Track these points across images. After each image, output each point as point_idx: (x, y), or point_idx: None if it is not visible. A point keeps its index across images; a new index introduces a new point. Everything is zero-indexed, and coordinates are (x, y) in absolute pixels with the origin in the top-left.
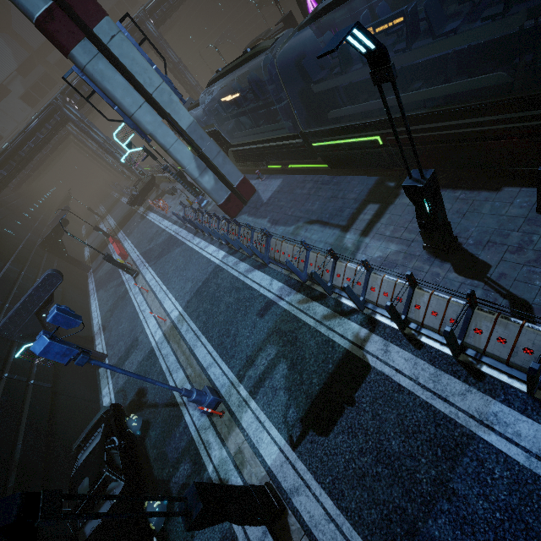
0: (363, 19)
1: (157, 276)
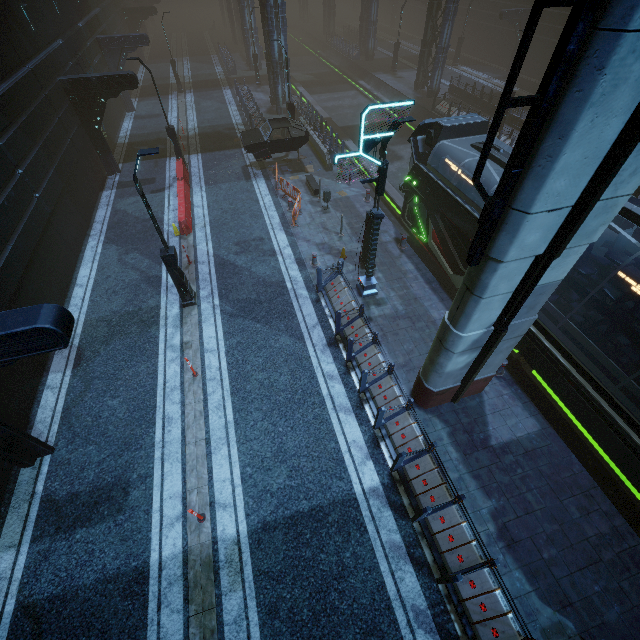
0: None
1: (226, 359)
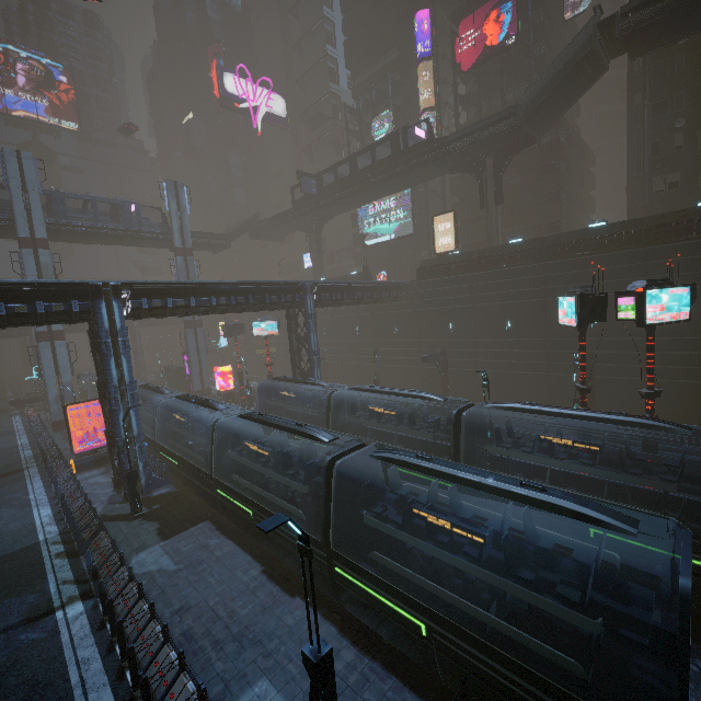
0: None
1: None
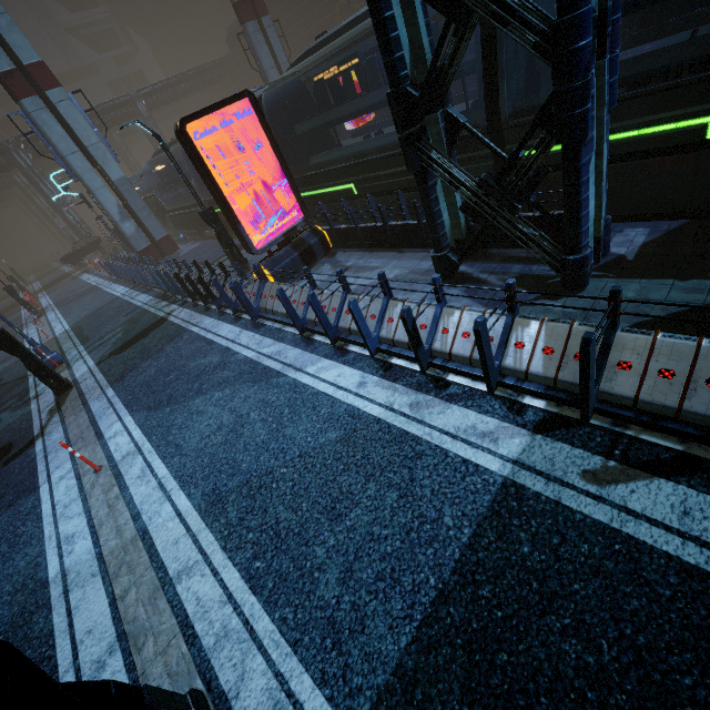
0: None
1: (60, 314)
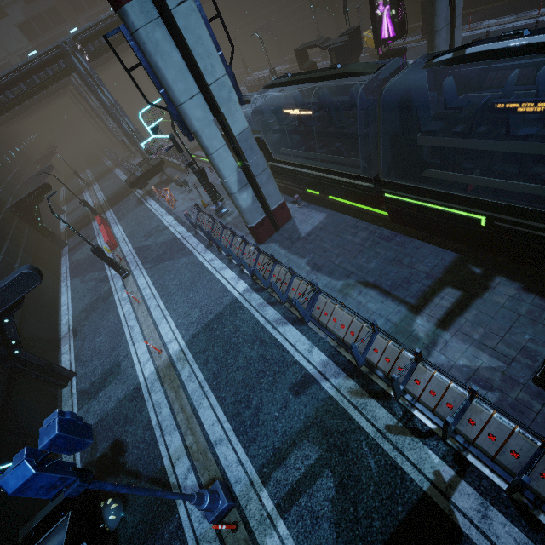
0: (511, 79)
1: (153, 286)
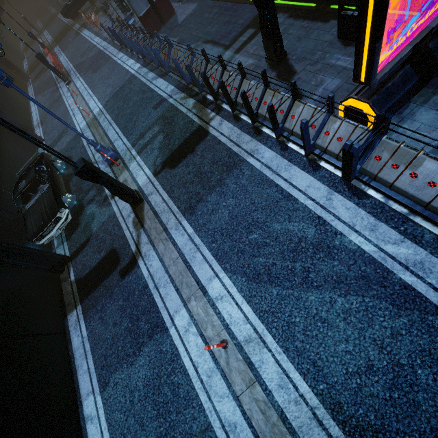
0: None
1: (86, 84)
